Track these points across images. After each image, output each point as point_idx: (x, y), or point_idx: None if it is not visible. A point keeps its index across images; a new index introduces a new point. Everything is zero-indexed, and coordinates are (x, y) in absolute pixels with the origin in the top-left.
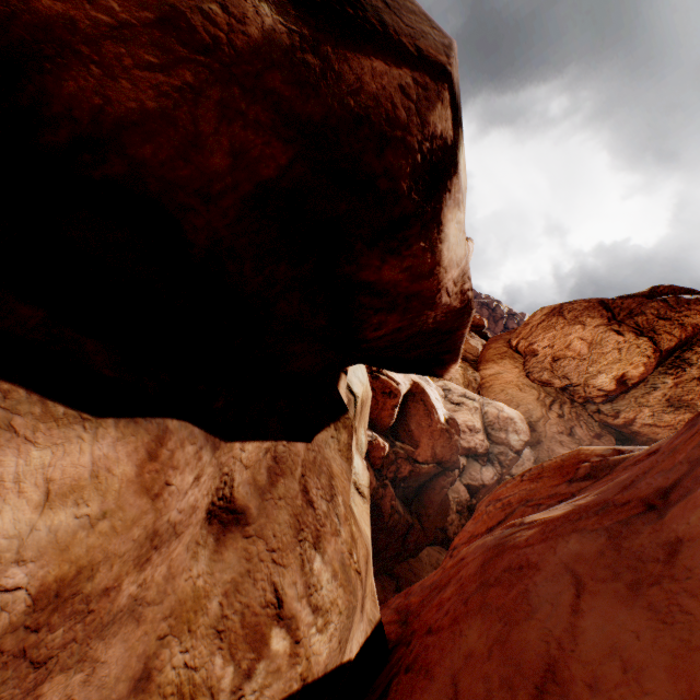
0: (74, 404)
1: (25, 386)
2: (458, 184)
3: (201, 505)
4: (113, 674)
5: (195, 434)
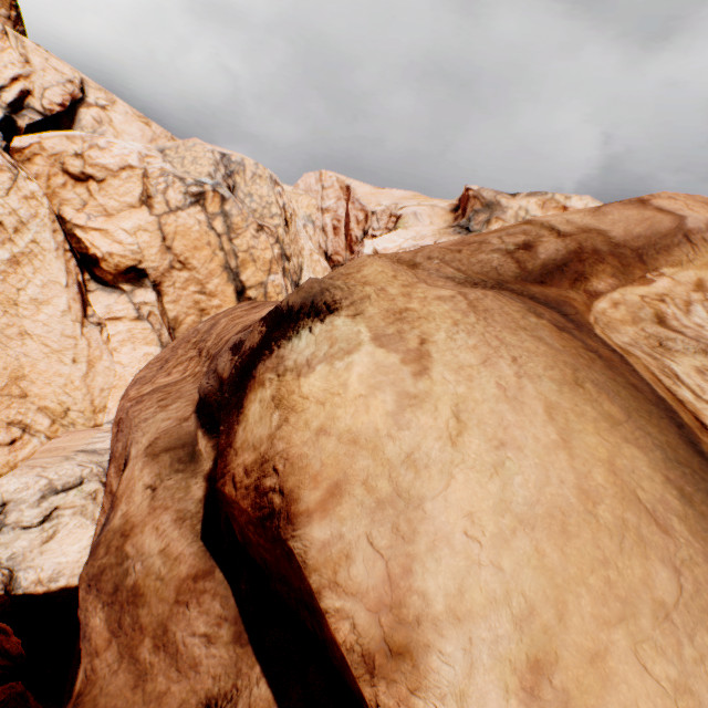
0: (205, 528)
1: (205, 513)
2: (264, 366)
3: (204, 678)
4: (112, 686)
5: (230, 601)
